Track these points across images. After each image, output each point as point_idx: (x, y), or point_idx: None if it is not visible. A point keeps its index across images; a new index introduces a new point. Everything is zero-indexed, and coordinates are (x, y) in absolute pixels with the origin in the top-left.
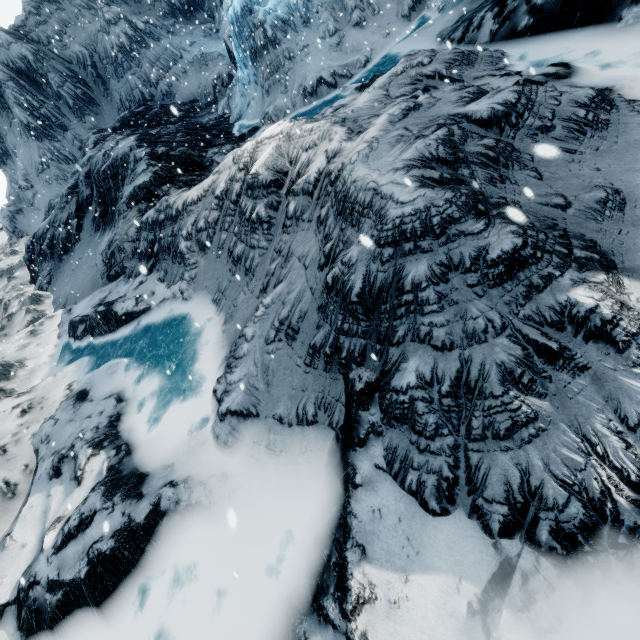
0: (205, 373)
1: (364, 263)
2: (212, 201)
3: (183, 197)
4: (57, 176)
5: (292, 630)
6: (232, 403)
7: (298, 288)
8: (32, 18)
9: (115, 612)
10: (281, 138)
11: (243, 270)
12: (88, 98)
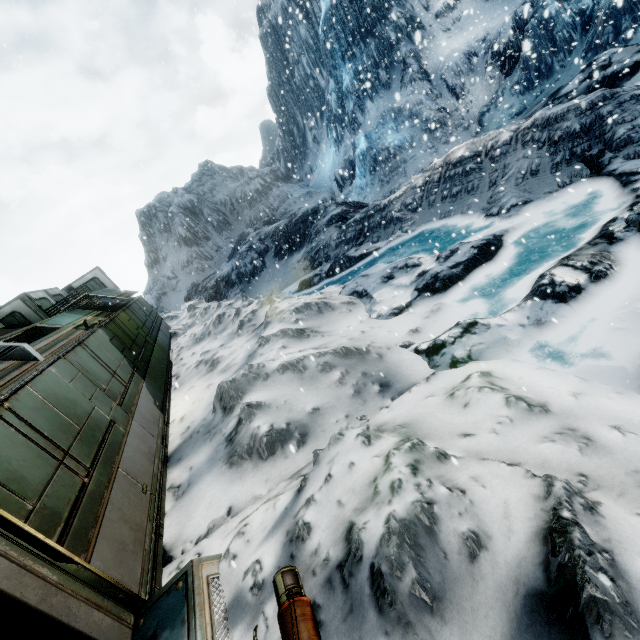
0: (464, 229)
1: (576, 122)
2: (414, 191)
3: (385, 200)
4: (197, 268)
5: (620, 196)
6: (512, 203)
7: (526, 163)
8: (196, 183)
9: (501, 260)
10: (468, 145)
11: (464, 194)
12: (226, 221)
